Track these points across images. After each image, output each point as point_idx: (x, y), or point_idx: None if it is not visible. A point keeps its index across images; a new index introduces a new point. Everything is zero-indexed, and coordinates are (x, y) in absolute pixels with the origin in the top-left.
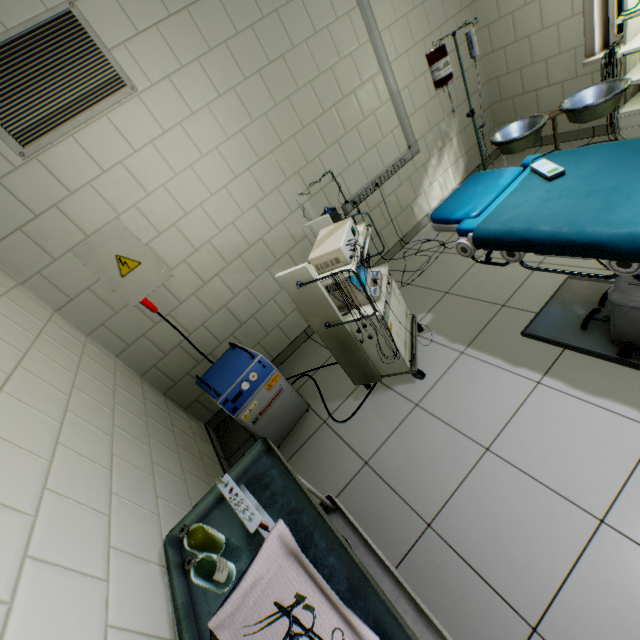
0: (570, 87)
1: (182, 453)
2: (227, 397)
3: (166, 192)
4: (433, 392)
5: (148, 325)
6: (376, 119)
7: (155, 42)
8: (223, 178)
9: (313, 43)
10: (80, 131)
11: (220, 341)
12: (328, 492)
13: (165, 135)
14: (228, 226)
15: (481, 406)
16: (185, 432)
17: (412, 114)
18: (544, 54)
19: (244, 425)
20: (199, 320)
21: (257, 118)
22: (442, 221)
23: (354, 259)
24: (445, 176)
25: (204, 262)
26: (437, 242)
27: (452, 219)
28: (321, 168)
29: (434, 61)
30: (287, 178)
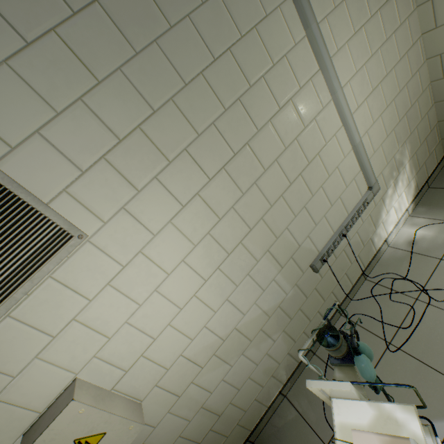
0: None
1: None
2: None
3: (130, 327)
4: None
5: None
6: (339, 172)
7: (104, 175)
8: (192, 287)
9: (277, 119)
10: (18, 306)
11: (198, 441)
12: None
13: (124, 269)
14: (200, 331)
15: None
16: None
17: (371, 155)
18: None
19: None
20: (175, 432)
21: (224, 214)
22: None
23: None
24: (399, 200)
25: (177, 376)
26: (412, 282)
27: None
28: (290, 237)
29: None
30: (257, 260)
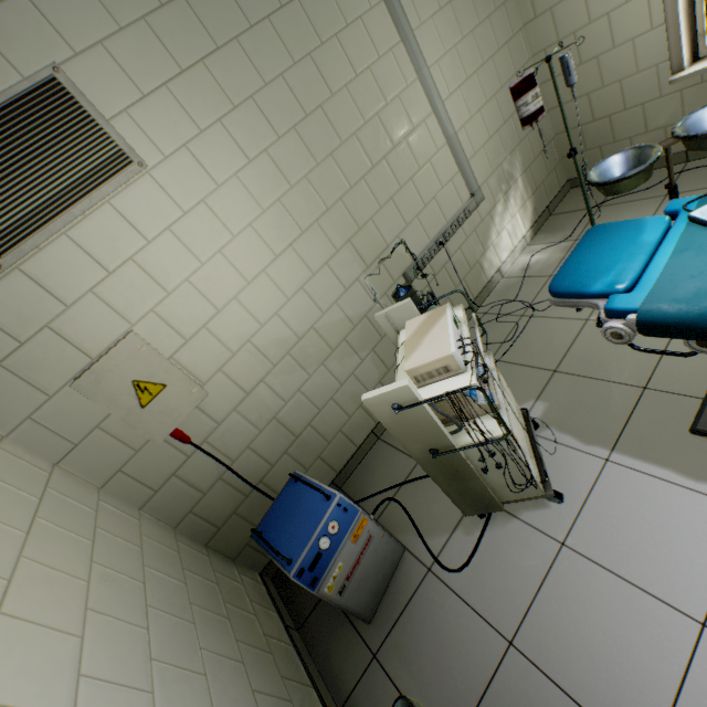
0: (653, 108)
1: (246, 654)
2: (302, 565)
3: (191, 287)
4: (582, 523)
5: (179, 460)
6: (432, 167)
7: (166, 105)
8: (261, 260)
9: (355, 88)
10: (75, 226)
11: (271, 463)
12: (463, 694)
13: (185, 217)
14: (271, 318)
15: (667, 547)
16: (241, 605)
17: (471, 157)
18: (618, 75)
19: (328, 599)
20: (243, 441)
21: (296, 183)
22: (570, 295)
23: (471, 366)
24: (513, 222)
25: (245, 367)
26: (520, 303)
27: (588, 293)
28: (375, 232)
29: (520, 94)
30: (337, 249)
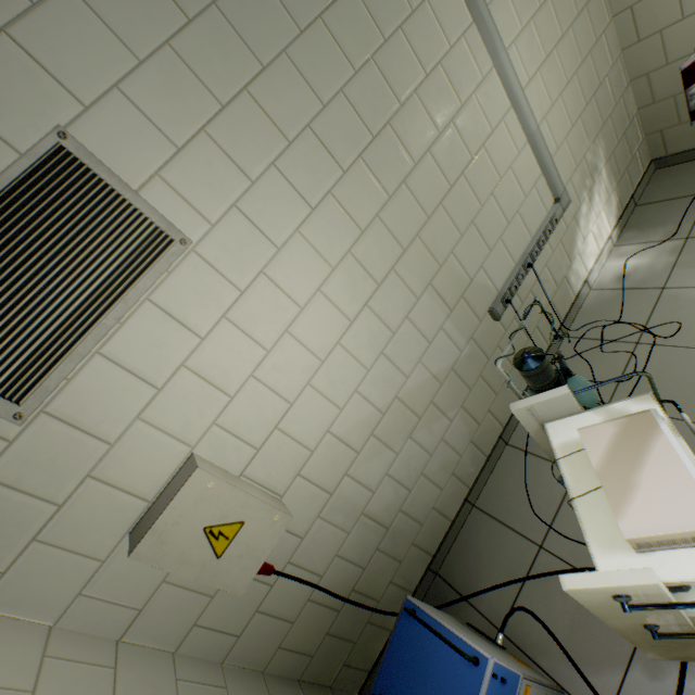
0: None
1: None
2: None
3: (257, 383)
4: None
5: (260, 592)
6: (513, 174)
7: (206, 156)
8: (334, 330)
9: (425, 91)
10: (109, 339)
11: (362, 565)
12: None
13: (242, 297)
14: (350, 397)
15: None
16: None
17: (553, 153)
18: None
19: None
20: (330, 550)
21: (367, 225)
22: None
23: None
24: (598, 222)
25: (325, 463)
26: (628, 325)
27: None
28: (457, 266)
29: None
30: (417, 297)
